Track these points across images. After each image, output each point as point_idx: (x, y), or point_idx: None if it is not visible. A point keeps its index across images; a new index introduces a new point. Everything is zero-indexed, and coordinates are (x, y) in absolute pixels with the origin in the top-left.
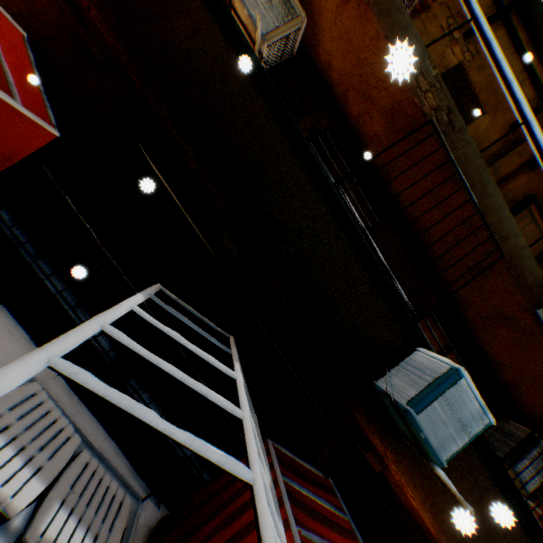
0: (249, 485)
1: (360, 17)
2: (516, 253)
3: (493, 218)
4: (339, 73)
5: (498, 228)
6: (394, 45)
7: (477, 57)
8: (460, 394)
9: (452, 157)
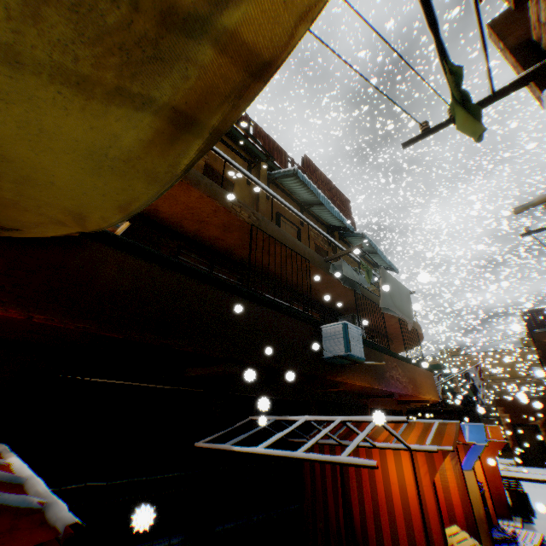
0: (324, 464)
1: (183, 189)
2: (310, 255)
3: (296, 248)
4: (169, 213)
5: (300, 250)
6: (213, 197)
7: (209, 154)
8: (351, 330)
9: (269, 234)
